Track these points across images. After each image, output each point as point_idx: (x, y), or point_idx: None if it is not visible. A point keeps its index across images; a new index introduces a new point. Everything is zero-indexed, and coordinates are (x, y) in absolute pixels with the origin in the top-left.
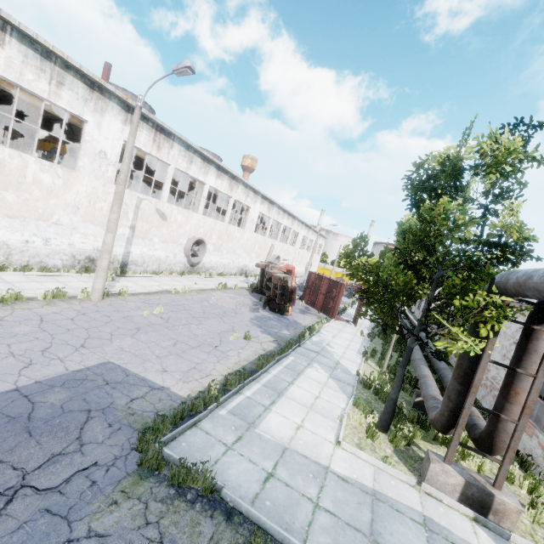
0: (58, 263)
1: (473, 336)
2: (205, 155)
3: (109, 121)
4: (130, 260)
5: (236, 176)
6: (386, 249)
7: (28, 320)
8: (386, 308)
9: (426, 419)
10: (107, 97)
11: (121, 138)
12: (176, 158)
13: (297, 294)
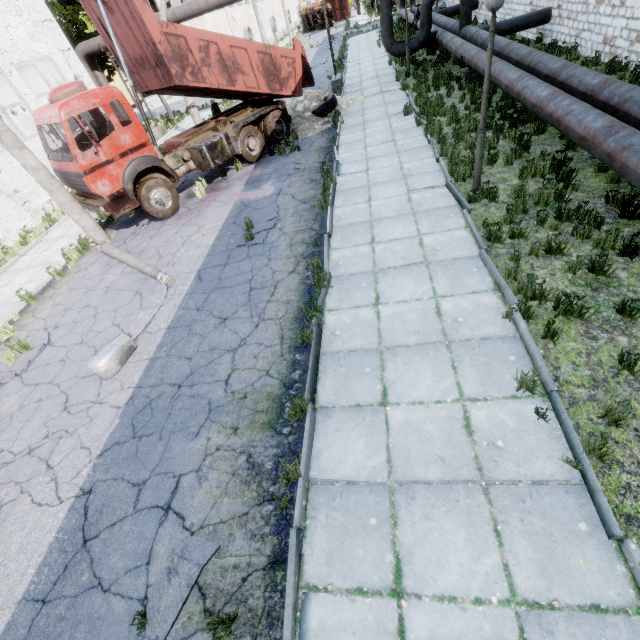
0: None
1: None
2: None
3: None
4: (268, 42)
5: None
6: None
7: None
8: None
9: None
10: None
11: None
12: None
13: None
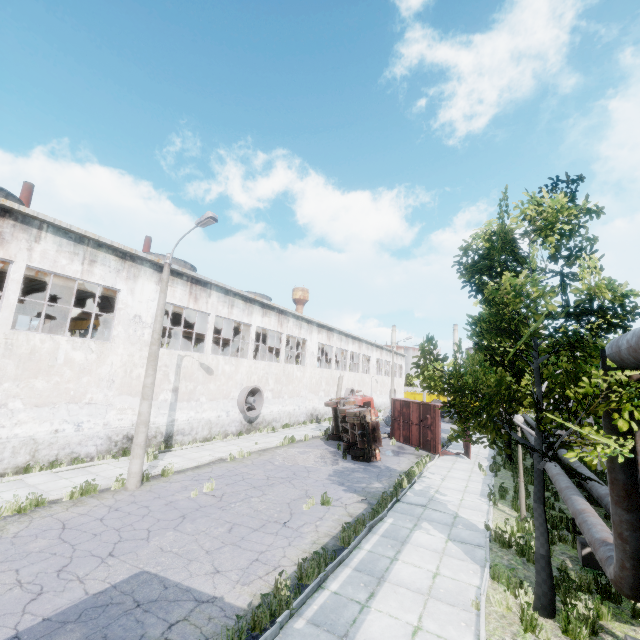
0: (91, 451)
1: (612, 434)
2: (246, 296)
3: (142, 285)
4: (175, 430)
5: (284, 310)
6: (460, 347)
7: (47, 530)
8: (484, 421)
9: (608, 582)
10: (139, 263)
11: (155, 299)
12: (215, 306)
13: (384, 432)
